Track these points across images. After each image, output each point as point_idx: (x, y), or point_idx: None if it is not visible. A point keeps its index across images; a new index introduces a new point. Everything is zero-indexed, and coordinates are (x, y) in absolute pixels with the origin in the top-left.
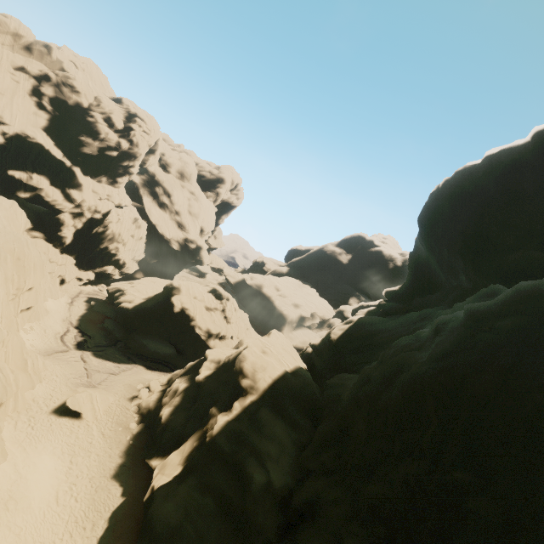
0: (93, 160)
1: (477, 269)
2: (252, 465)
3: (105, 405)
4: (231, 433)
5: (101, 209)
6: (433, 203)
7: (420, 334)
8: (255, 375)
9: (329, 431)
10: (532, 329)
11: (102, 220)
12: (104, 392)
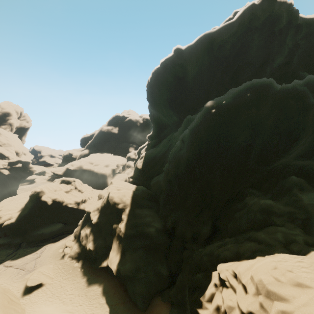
0: None
1: (178, 112)
2: (147, 228)
3: (51, 270)
4: (130, 226)
5: None
6: (150, 90)
7: (177, 145)
8: (122, 200)
9: (164, 198)
10: (208, 126)
11: None
12: (44, 266)
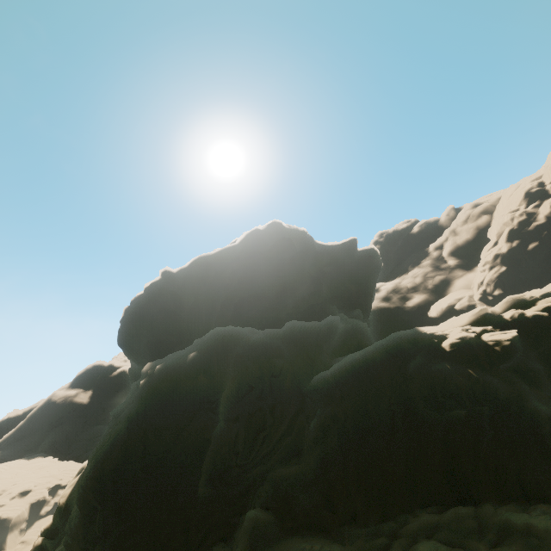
0: None
1: None
2: None
3: None
4: None
5: None
6: (123, 328)
7: None
8: None
9: None
10: (131, 411)
11: None
12: None
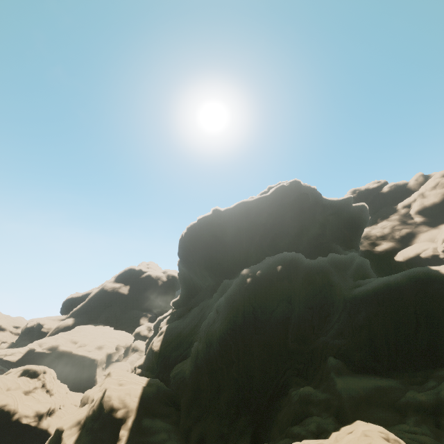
0: None
1: (215, 274)
2: None
3: None
4: None
5: None
6: (183, 245)
7: (211, 316)
8: (125, 403)
9: (188, 399)
10: (243, 295)
11: None
12: None
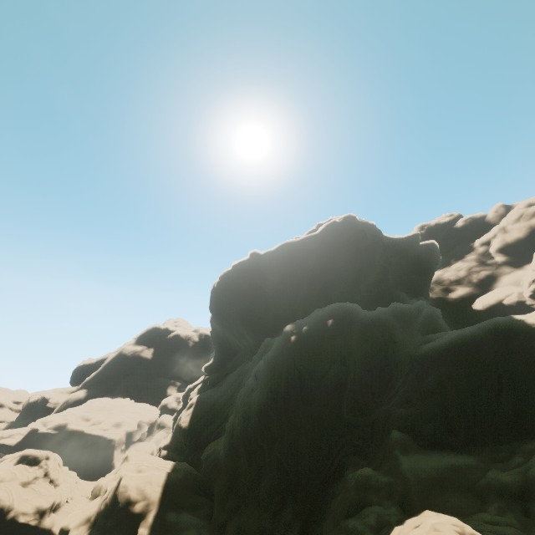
0: None
1: (254, 332)
2: None
3: None
4: None
5: None
6: (216, 297)
7: (248, 383)
8: (144, 494)
9: (223, 486)
10: (287, 357)
11: None
12: None
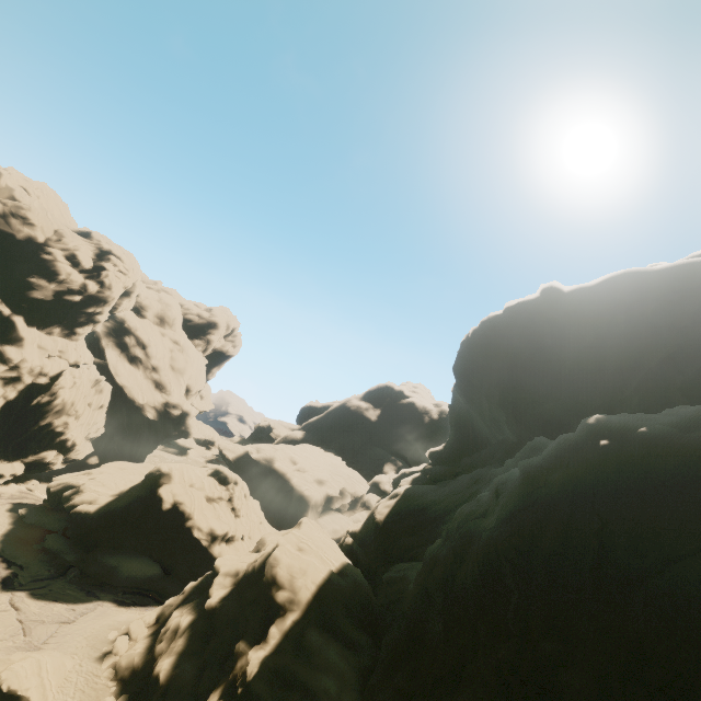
0: (43, 306)
1: (519, 421)
2: None
3: (60, 675)
4: (272, 674)
5: (49, 370)
6: (466, 353)
7: (481, 499)
8: (293, 583)
9: (397, 642)
10: (577, 479)
11: (49, 385)
12: (58, 653)
